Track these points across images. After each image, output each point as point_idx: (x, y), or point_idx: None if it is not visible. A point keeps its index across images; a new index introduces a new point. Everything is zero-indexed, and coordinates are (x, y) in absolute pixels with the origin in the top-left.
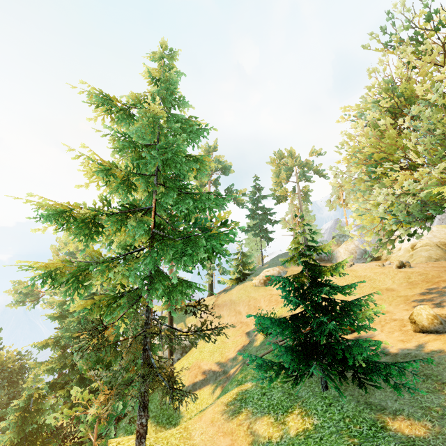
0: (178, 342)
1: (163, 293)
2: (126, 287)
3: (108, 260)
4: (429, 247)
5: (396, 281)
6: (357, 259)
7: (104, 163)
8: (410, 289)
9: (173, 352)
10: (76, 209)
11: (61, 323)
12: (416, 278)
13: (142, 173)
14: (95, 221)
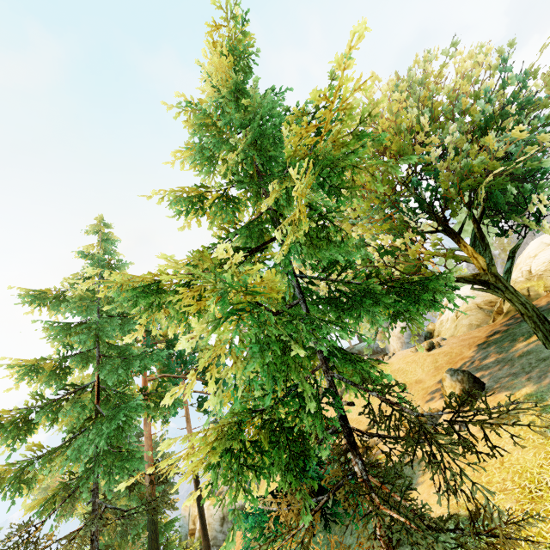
0: (129, 522)
1: (103, 472)
2: (75, 473)
3: (51, 451)
4: (469, 312)
5: (425, 369)
6: (407, 343)
7: (31, 360)
8: (434, 377)
9: (205, 525)
10: (6, 413)
11: (81, 517)
12: (442, 360)
13: (79, 352)
14: (27, 419)
